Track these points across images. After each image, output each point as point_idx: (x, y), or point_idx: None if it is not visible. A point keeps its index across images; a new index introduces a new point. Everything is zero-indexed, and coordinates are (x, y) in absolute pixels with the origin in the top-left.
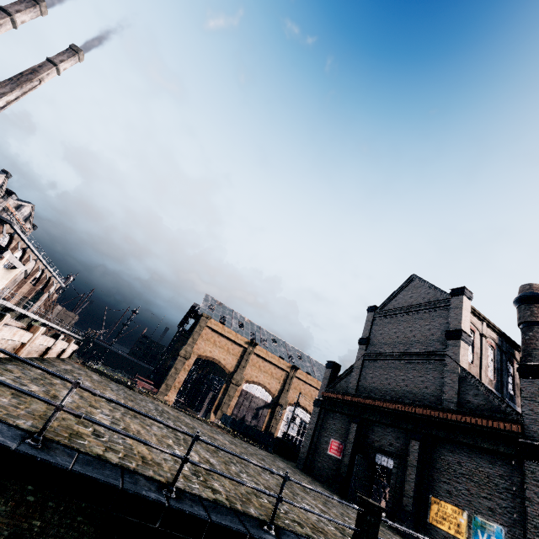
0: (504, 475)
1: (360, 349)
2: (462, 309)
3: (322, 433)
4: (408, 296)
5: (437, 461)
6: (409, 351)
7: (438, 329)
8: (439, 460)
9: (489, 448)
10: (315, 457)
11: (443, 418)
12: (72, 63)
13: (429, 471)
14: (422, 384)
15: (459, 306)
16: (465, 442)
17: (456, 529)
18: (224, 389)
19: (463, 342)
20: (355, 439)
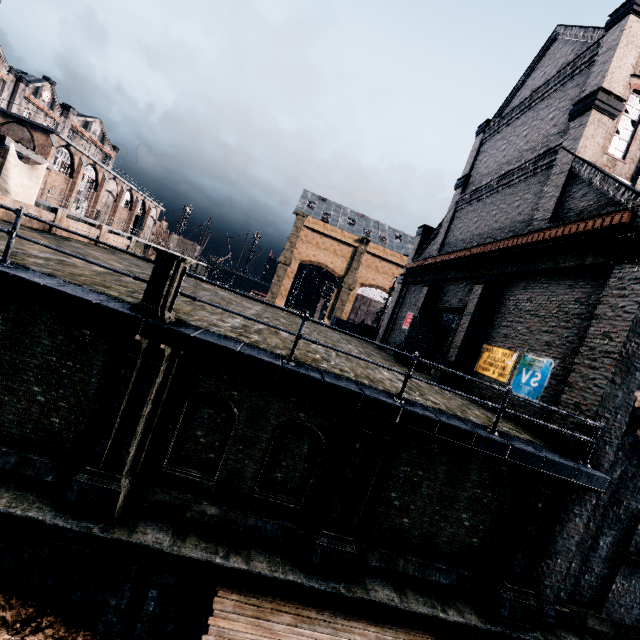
0: (582, 297)
1: (454, 195)
2: (617, 46)
3: (401, 310)
4: (539, 75)
5: (503, 305)
6: (511, 169)
7: (565, 111)
8: (506, 303)
9: (571, 265)
10: (392, 335)
11: (522, 246)
12: None
13: (490, 318)
14: (515, 211)
15: (614, 42)
16: (541, 268)
17: (500, 372)
18: (336, 295)
19: (599, 113)
20: (424, 304)
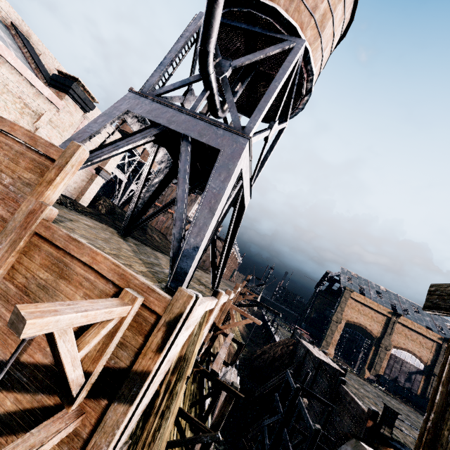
0: None
1: None
2: None
3: None
4: None
5: None
6: None
7: None
8: None
9: None
10: None
11: None
12: None
13: None
14: None
15: None
16: None
17: None
18: (373, 351)
19: None
20: None
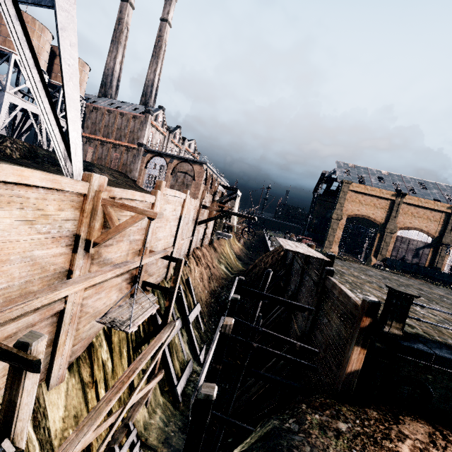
0: None
1: None
2: None
3: None
4: None
5: None
6: None
7: None
8: None
9: None
10: None
11: None
12: (173, 8)
13: None
14: None
15: None
16: None
17: None
18: (378, 238)
19: None
20: None
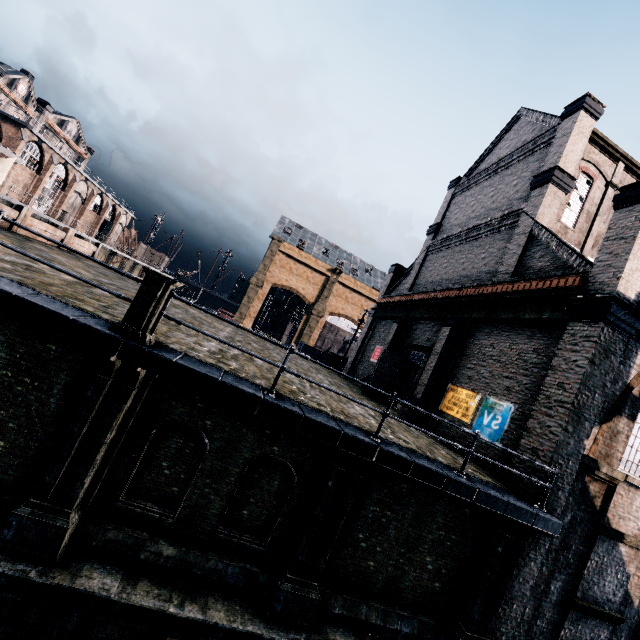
0: (539, 348)
1: (426, 240)
2: (571, 134)
3: (370, 342)
4: (505, 146)
5: (468, 348)
6: (479, 223)
7: (526, 181)
8: (471, 346)
9: (530, 318)
10: (359, 366)
11: (487, 295)
12: None
13: (456, 359)
14: (481, 262)
15: (568, 130)
16: (504, 318)
17: (464, 413)
18: (305, 321)
19: (555, 187)
20: (394, 339)
